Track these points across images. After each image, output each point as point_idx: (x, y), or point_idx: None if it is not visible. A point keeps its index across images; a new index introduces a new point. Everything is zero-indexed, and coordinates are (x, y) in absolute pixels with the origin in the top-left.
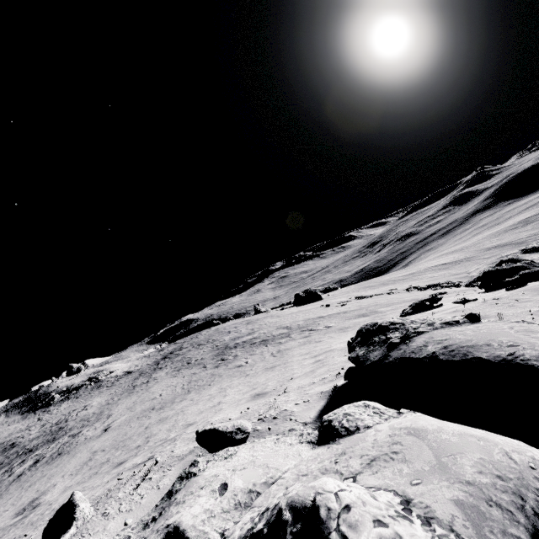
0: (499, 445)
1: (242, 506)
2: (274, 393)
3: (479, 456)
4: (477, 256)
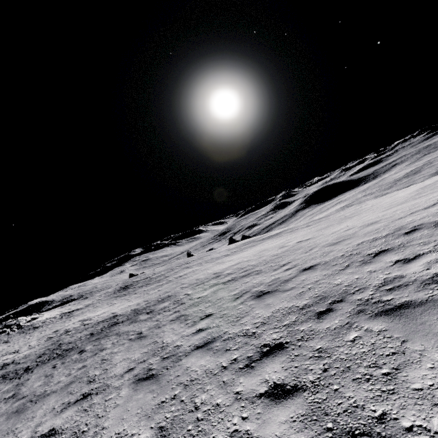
0: None
1: None
2: None
3: None
4: None
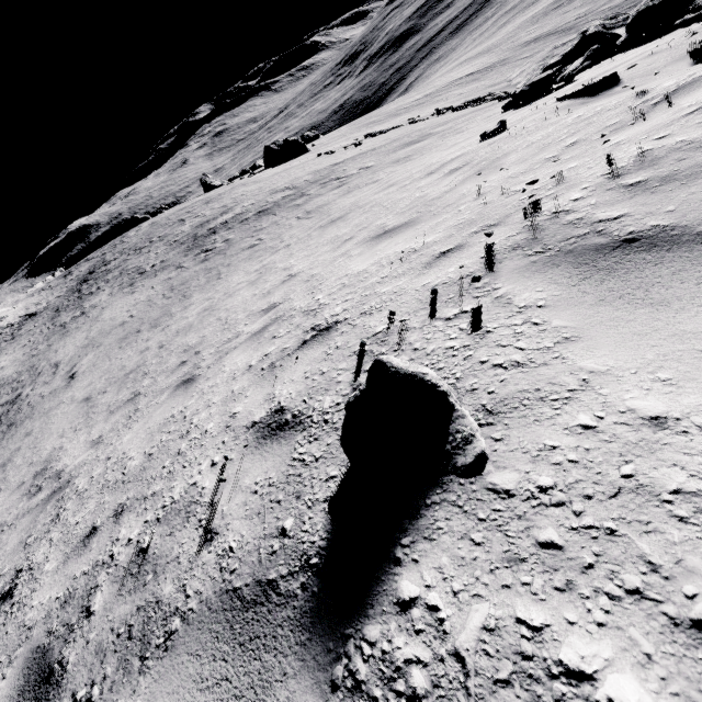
0: None
1: None
2: (444, 210)
3: None
4: (514, 56)
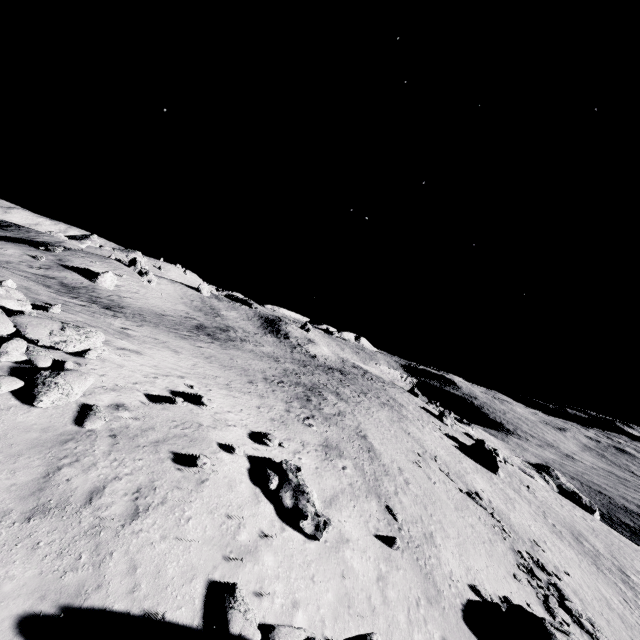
0: (2, 300)
1: (7, 291)
2: (130, 351)
3: (1, 298)
4: None
